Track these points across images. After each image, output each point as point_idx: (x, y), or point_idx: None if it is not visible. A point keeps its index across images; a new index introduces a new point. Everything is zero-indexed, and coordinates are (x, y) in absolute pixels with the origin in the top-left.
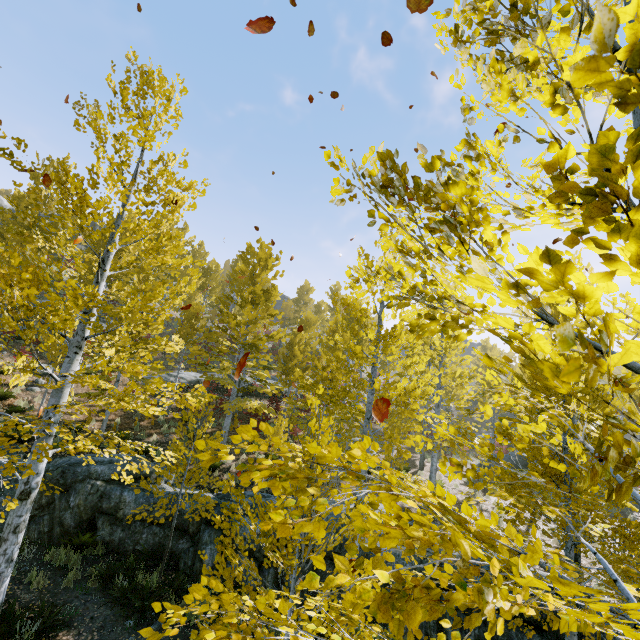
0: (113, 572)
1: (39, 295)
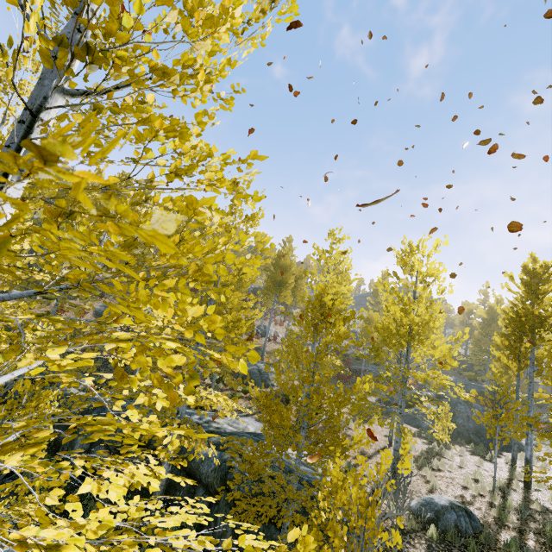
0: None
1: None
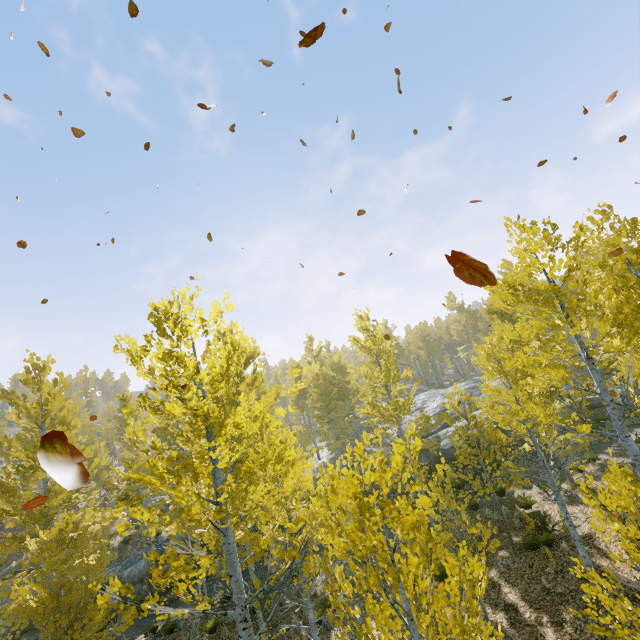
0: None
1: None
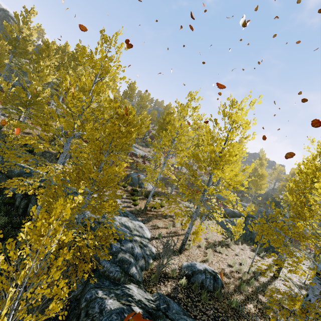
0: None
1: (29, 82)
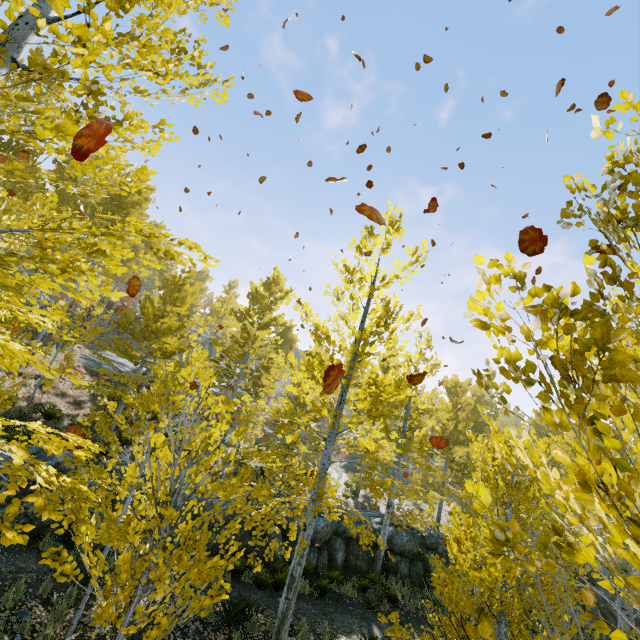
0: (241, 568)
1: None
